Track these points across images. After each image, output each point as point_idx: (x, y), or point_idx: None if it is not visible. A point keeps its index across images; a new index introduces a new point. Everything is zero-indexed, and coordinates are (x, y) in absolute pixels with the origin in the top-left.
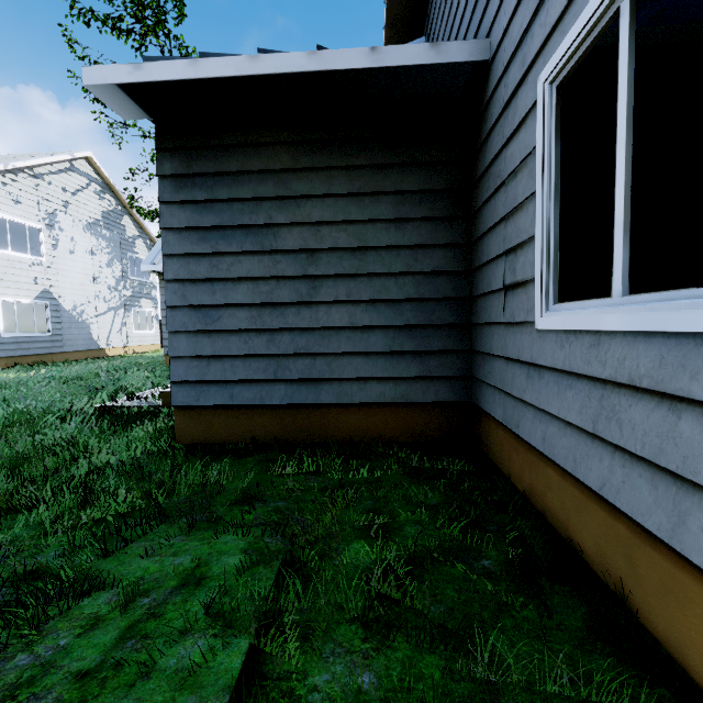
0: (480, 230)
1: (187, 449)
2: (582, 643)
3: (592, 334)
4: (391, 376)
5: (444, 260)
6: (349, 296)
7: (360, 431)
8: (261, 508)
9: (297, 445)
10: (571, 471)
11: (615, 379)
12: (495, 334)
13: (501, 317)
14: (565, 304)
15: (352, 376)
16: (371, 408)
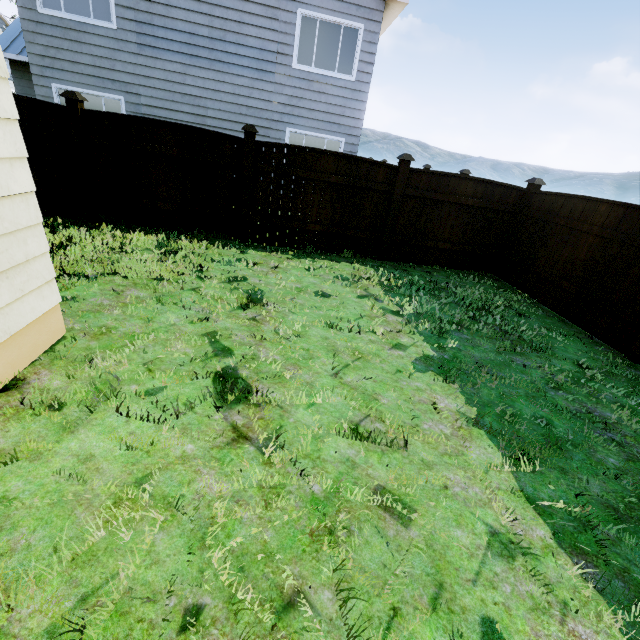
0: None
1: None
2: None
3: None
4: None
5: None
6: None
7: None
8: None
9: None
10: None
11: None
12: None
13: None
14: None
15: None
16: None
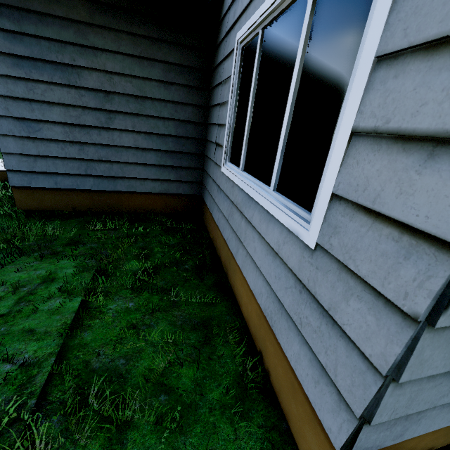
0: (212, 102)
1: (26, 213)
2: (209, 288)
3: (233, 182)
4: (159, 178)
5: (192, 115)
6: (134, 127)
7: (141, 207)
8: (83, 247)
9: (103, 213)
10: (222, 233)
11: (234, 202)
12: (211, 165)
13: (213, 158)
14: (230, 164)
15: (136, 176)
16: (148, 195)
